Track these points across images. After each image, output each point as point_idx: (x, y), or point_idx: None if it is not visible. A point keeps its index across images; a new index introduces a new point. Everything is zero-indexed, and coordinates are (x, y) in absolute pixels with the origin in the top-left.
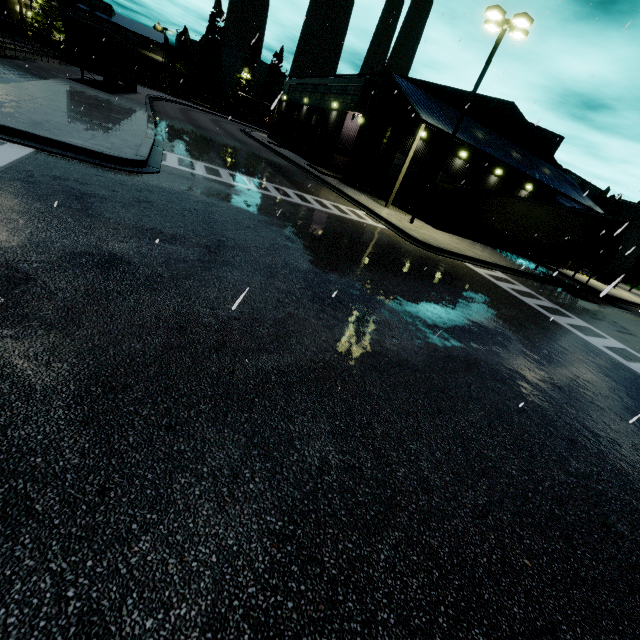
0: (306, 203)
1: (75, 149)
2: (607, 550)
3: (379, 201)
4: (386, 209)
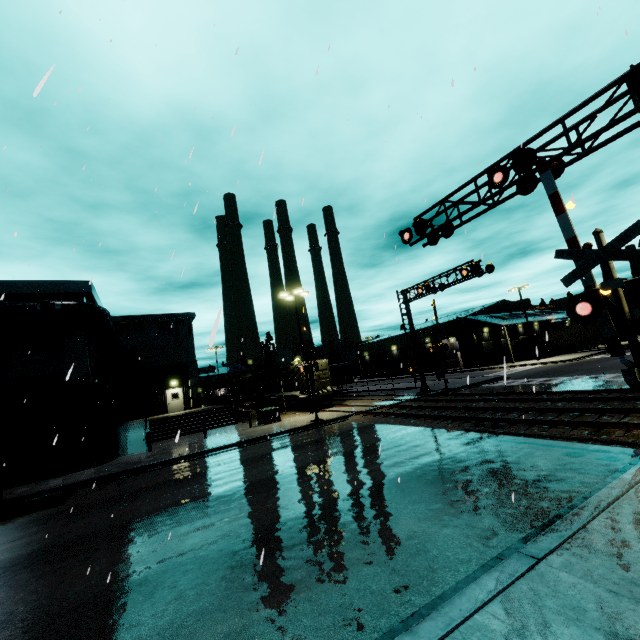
0: (518, 370)
1: (499, 378)
2: None
3: (501, 364)
4: (517, 363)
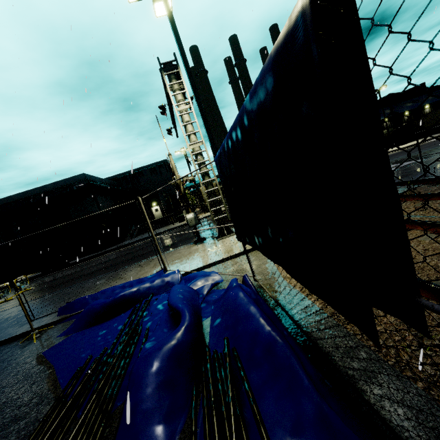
0: None
1: None
2: None
3: None
4: None
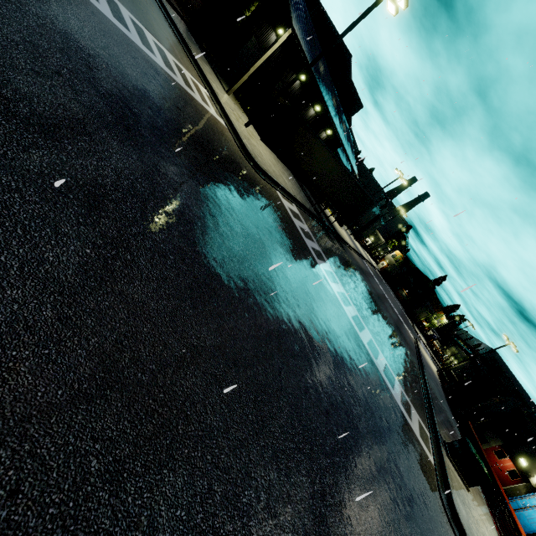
0: (147, 49)
1: None
2: (341, 531)
3: (221, 80)
4: (227, 96)
